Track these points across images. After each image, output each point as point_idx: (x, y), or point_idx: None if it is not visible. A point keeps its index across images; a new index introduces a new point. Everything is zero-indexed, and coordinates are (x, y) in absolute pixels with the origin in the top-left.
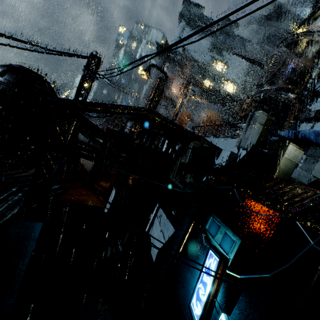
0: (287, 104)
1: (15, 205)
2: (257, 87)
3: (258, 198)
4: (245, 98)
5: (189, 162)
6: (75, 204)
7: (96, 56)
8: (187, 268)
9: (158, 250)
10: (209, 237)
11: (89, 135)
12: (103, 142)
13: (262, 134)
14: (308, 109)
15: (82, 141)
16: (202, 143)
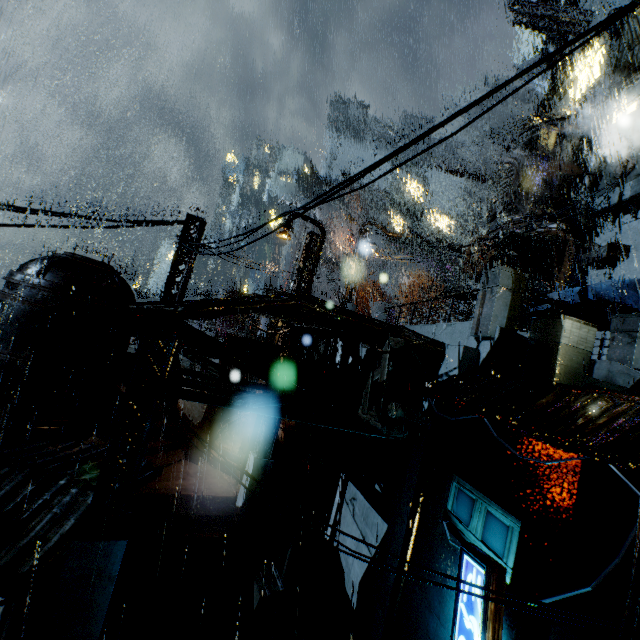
0: (552, 242)
1: (65, 514)
2: (489, 221)
3: (531, 430)
4: (472, 243)
5: (390, 378)
6: (177, 497)
7: (197, 217)
8: (426, 606)
9: (360, 579)
10: (459, 528)
11: (197, 355)
12: (220, 363)
13: (513, 307)
14: (592, 245)
15: (185, 369)
16: (406, 340)
